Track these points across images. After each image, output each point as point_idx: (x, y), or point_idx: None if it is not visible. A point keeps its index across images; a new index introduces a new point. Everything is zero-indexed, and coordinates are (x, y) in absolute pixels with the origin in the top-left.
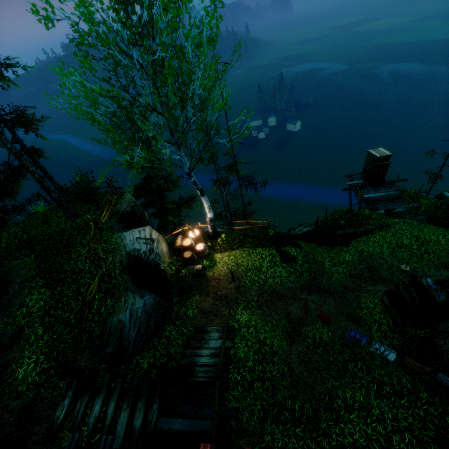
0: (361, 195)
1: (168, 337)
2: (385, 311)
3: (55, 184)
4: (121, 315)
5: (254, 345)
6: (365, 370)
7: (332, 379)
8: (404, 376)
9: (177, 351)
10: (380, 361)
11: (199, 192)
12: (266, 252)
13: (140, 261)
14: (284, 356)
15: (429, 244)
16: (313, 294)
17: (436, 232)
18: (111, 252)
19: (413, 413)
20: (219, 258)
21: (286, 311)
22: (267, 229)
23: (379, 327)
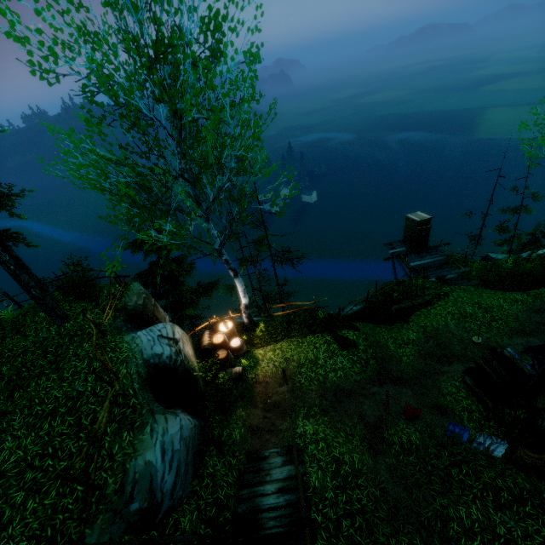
0: (407, 263)
1: (211, 475)
2: (470, 394)
3: (33, 277)
4: (149, 451)
5: (329, 466)
6: (473, 475)
7: (438, 496)
8: (518, 474)
9: (229, 495)
10: (486, 460)
11: (232, 273)
12: (320, 339)
13: (164, 370)
14: (371, 475)
15: (492, 310)
16: (385, 385)
17: (495, 296)
18: (123, 362)
19: (544, 522)
20: (262, 354)
21: (359, 412)
22: (315, 312)
23: (470, 415)
